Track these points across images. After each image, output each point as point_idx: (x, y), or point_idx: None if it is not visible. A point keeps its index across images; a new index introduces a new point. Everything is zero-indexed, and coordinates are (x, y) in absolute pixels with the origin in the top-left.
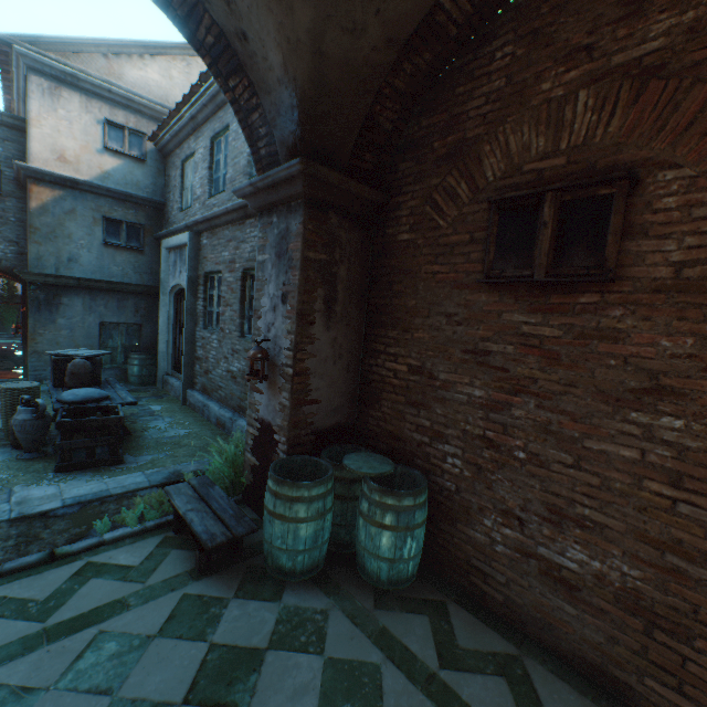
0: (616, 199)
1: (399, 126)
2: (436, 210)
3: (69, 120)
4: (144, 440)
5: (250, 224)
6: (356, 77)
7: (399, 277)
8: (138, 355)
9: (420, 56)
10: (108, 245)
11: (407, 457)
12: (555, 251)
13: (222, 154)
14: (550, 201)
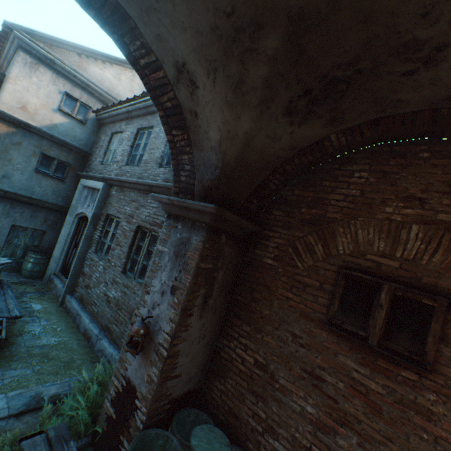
0: (437, 311)
1: (279, 187)
2: (297, 254)
3: (38, 86)
4: (17, 347)
5: (151, 197)
6: (264, 160)
7: (259, 288)
8: (35, 254)
9: (306, 157)
10: (39, 172)
11: (240, 436)
12: (385, 326)
13: (143, 141)
14: (387, 291)
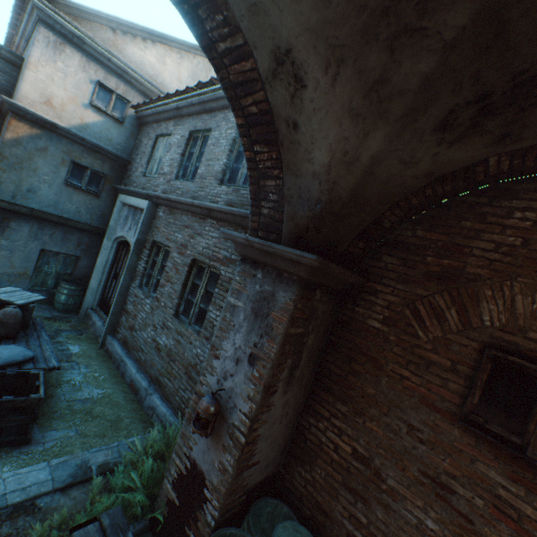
0: None
1: (394, 225)
2: (417, 318)
3: (64, 73)
4: (56, 402)
5: (210, 223)
6: (386, 191)
7: (361, 358)
8: (69, 285)
9: (442, 186)
10: (69, 185)
11: None
12: None
13: (197, 148)
14: None
